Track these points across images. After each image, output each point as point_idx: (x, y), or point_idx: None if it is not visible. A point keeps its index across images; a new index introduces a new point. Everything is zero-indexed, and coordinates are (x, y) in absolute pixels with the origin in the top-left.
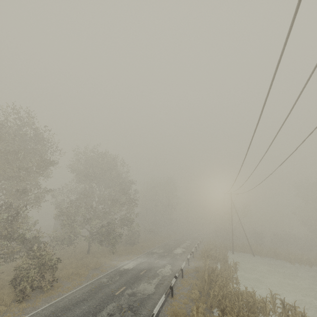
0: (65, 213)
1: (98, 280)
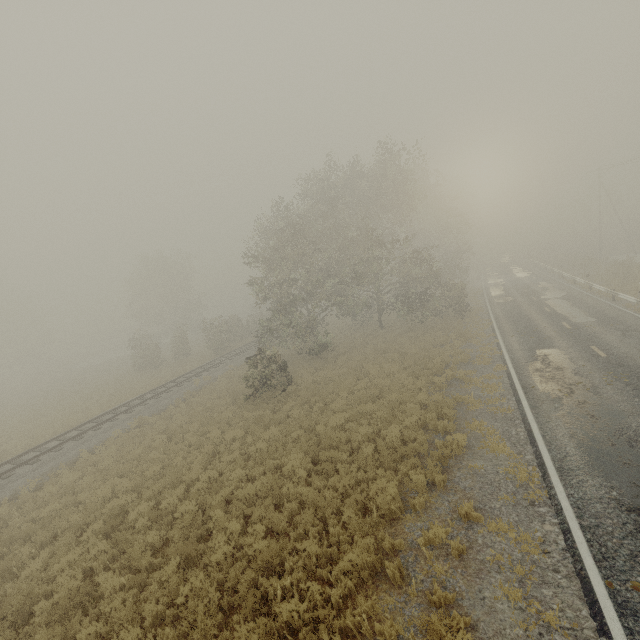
0: (396, 260)
1: (492, 302)
